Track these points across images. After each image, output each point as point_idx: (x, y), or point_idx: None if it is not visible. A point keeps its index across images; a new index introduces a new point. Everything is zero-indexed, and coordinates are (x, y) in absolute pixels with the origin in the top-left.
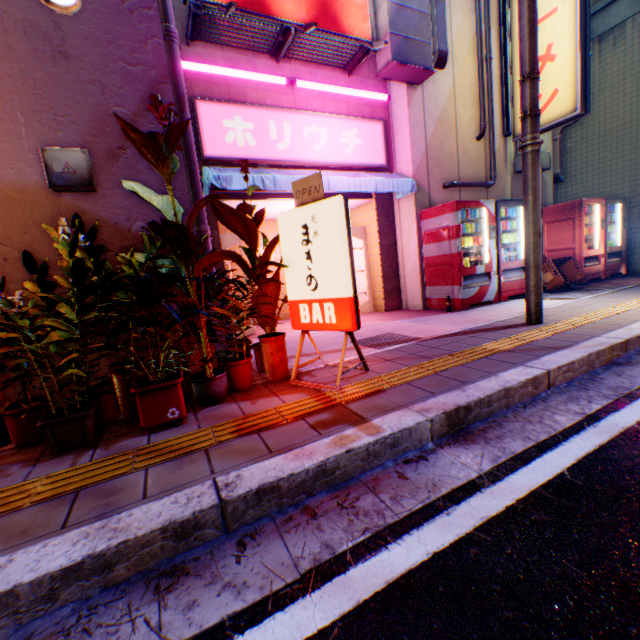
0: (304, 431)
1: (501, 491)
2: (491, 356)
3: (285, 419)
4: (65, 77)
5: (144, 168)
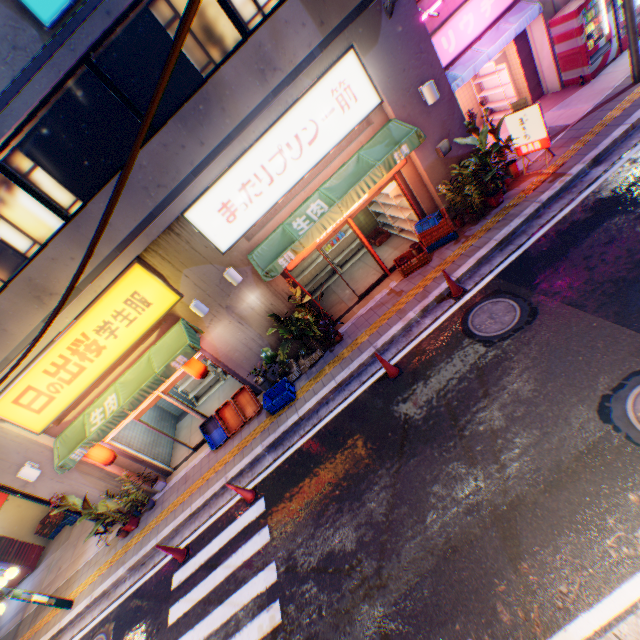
0: (547, 185)
1: (608, 173)
2: (608, 125)
3: (537, 186)
4: (430, 121)
5: (455, 133)
